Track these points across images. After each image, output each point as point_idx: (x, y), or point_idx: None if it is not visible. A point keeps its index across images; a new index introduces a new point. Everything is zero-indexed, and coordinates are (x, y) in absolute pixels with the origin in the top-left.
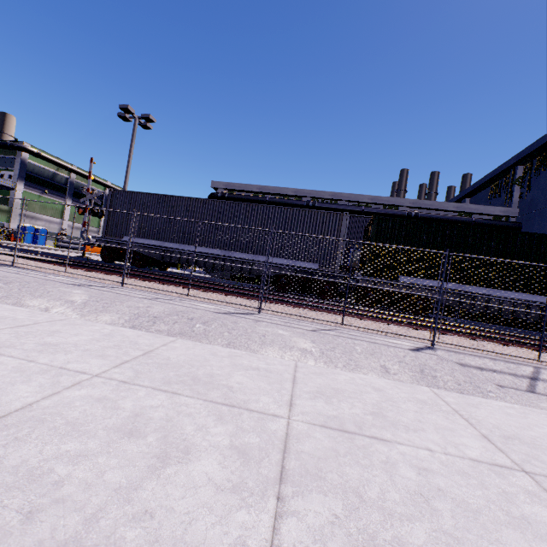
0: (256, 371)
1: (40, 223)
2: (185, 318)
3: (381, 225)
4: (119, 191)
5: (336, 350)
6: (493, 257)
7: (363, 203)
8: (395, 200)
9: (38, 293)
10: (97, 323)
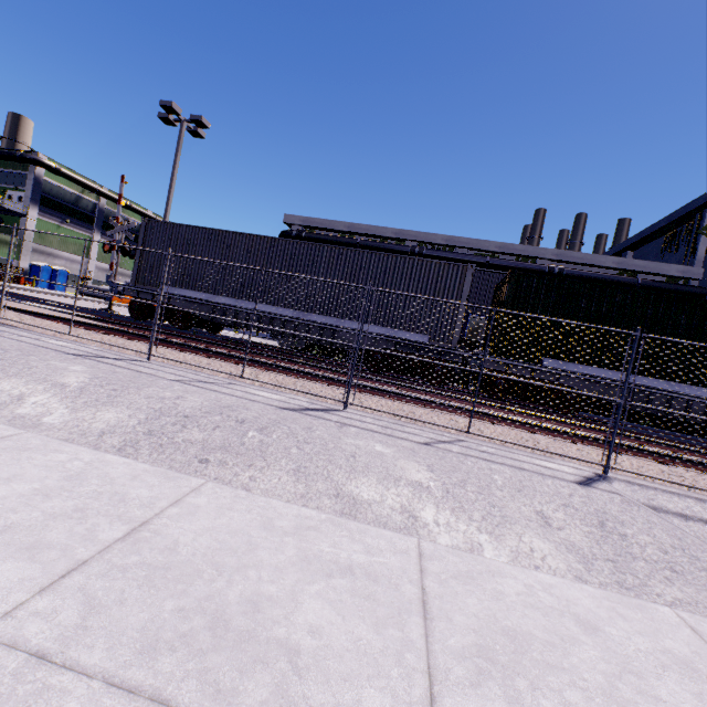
0: (348, 578)
1: (59, 262)
2: (231, 420)
3: (521, 284)
4: (155, 222)
5: (468, 487)
6: (682, 338)
7: (488, 253)
8: (532, 250)
9: (14, 369)
10: (67, 444)
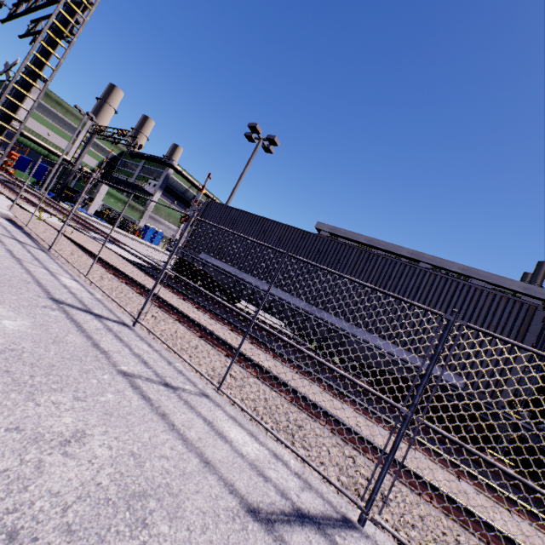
0: None
1: (161, 227)
2: None
3: None
4: (215, 203)
5: None
6: None
7: (508, 290)
8: None
9: None
10: None
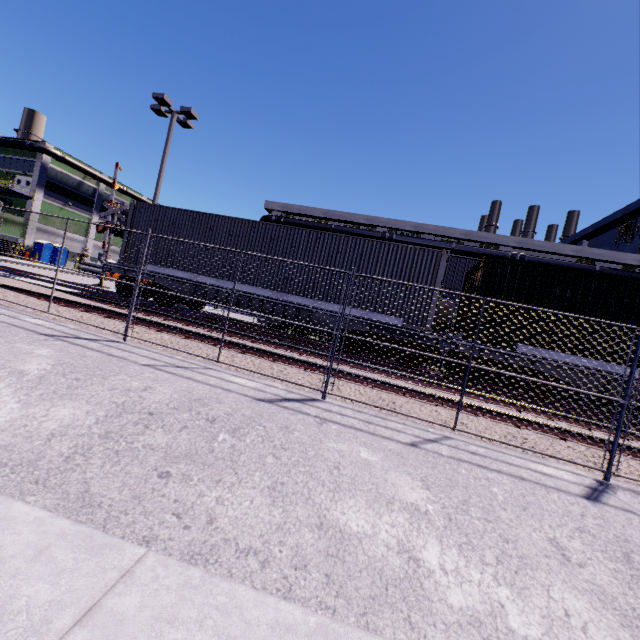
0: None
1: (61, 240)
2: (201, 418)
3: (496, 270)
4: (143, 205)
5: (471, 511)
6: None
7: (454, 239)
8: (495, 237)
9: None
10: None
